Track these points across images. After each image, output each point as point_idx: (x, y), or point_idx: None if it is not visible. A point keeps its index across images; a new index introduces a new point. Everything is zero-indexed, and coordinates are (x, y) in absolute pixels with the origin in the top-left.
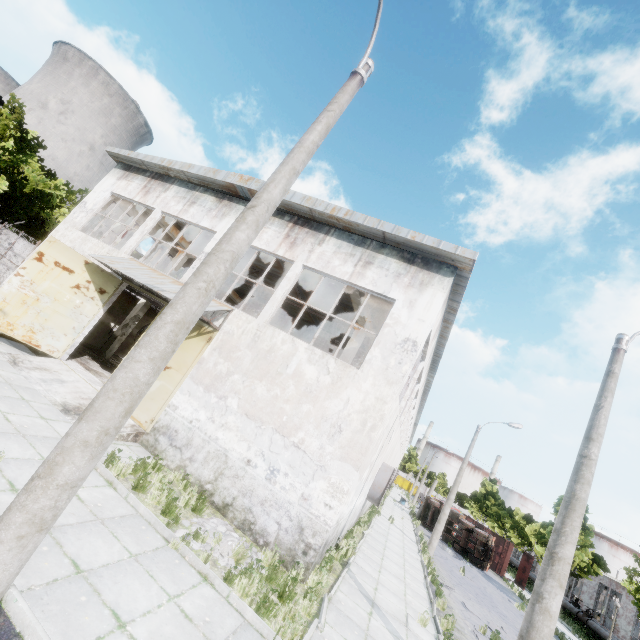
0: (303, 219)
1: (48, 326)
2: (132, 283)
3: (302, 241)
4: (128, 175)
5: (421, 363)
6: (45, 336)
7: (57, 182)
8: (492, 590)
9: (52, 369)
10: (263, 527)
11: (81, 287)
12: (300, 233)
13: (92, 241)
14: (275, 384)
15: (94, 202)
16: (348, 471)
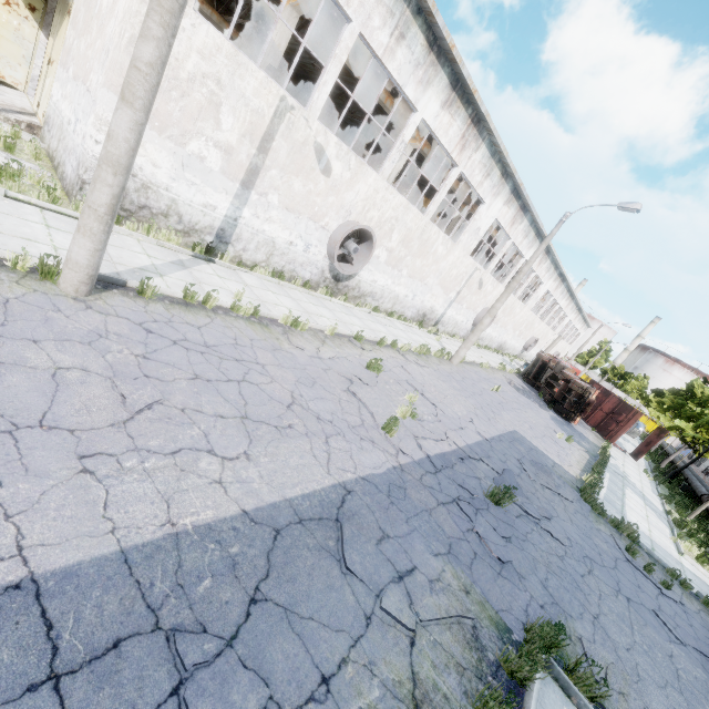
0: None
1: (2, 55)
2: None
3: None
4: None
5: (348, 27)
6: (4, 66)
7: None
8: (537, 418)
9: (3, 91)
10: (67, 173)
11: (12, 4)
12: None
13: None
14: (89, 33)
15: None
16: (104, 95)
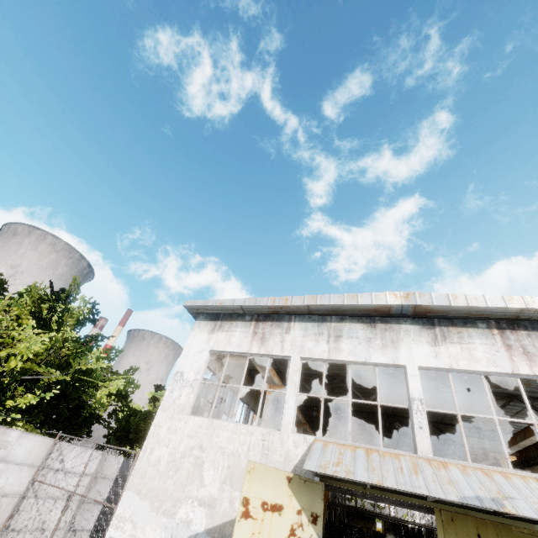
0: (504, 321)
1: None
2: (345, 482)
3: (535, 347)
4: (221, 325)
5: None
6: None
7: (94, 352)
8: None
9: None
10: None
11: (294, 529)
12: (520, 338)
13: (225, 427)
14: None
15: (194, 369)
16: None
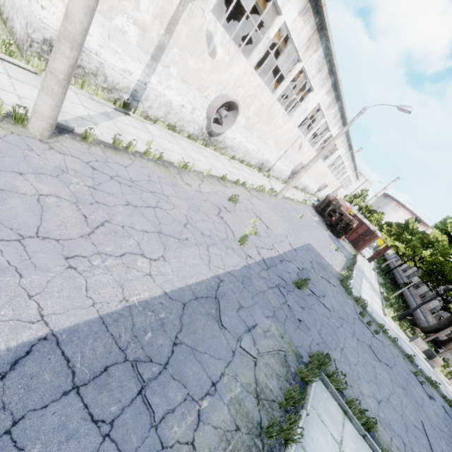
0: None
1: None
2: None
3: None
4: None
5: None
6: None
7: None
8: (321, 236)
9: None
10: (16, 29)
11: None
12: None
13: None
14: None
15: None
16: None
